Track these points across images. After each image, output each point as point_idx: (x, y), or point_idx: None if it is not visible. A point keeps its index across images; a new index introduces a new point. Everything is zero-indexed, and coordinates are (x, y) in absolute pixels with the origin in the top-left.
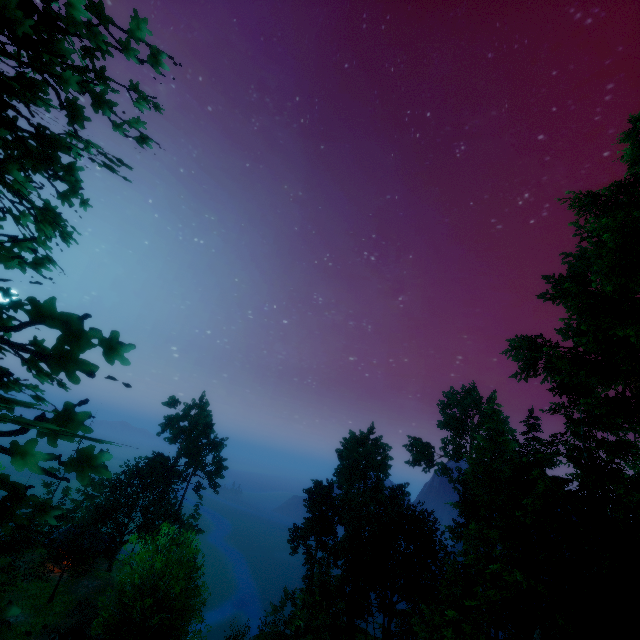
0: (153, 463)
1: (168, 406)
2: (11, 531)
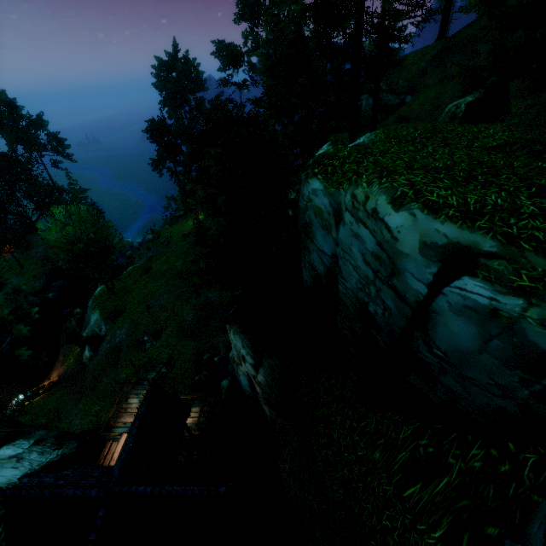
0: None
1: None
2: None
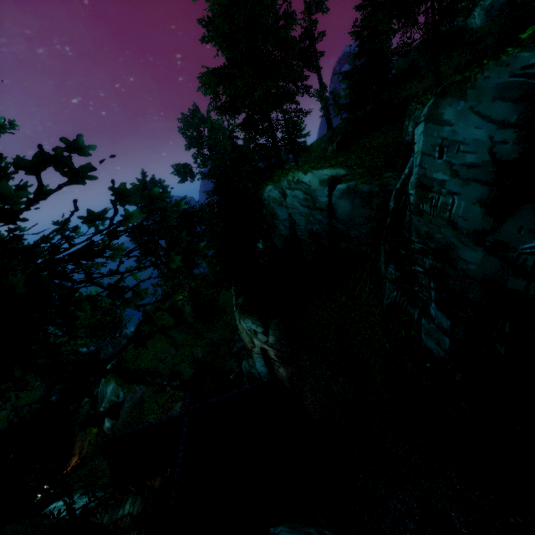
0: None
1: None
2: None
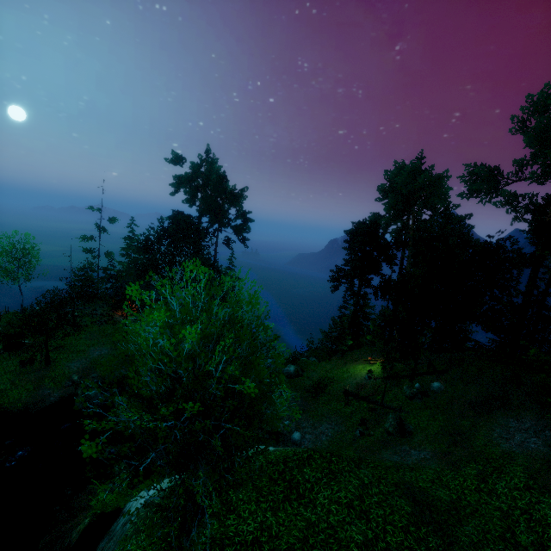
0: (176, 222)
1: (173, 164)
2: (75, 289)
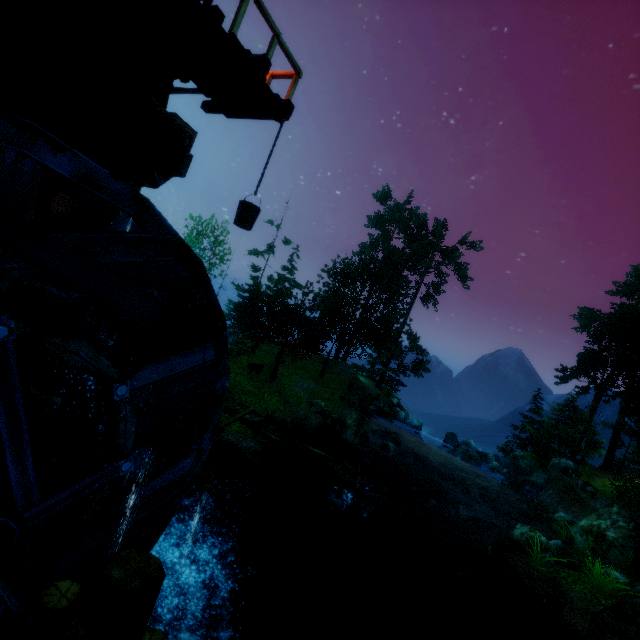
0: (386, 258)
1: (380, 198)
2: (235, 306)
